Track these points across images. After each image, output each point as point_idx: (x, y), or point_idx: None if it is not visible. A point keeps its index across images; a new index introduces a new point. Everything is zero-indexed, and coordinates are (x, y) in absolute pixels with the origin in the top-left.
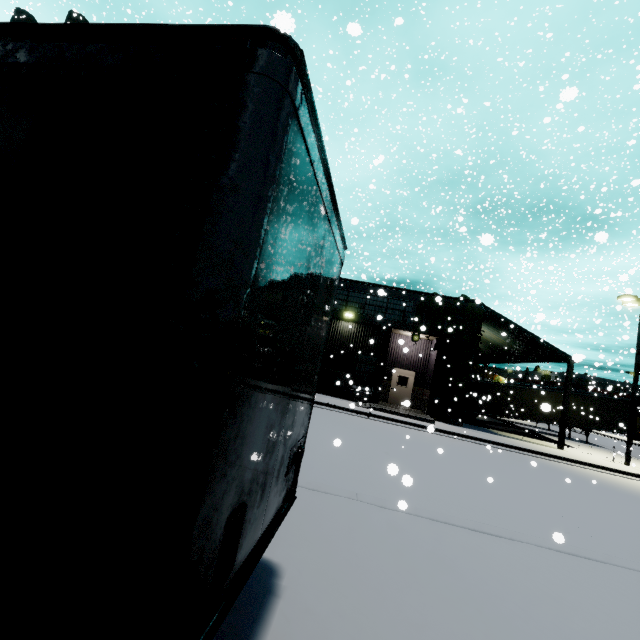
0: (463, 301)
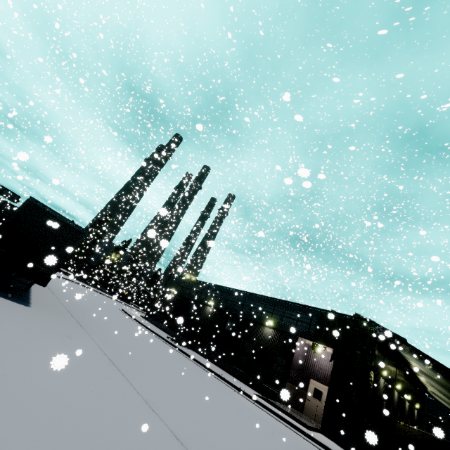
0: (356, 319)
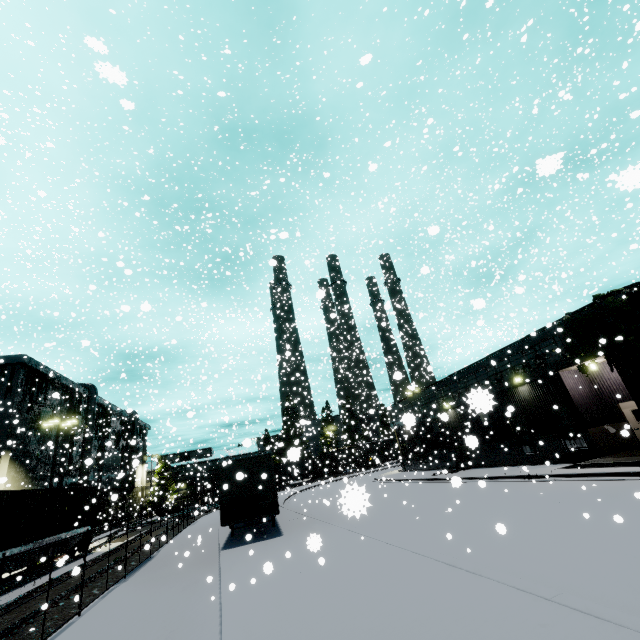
0: (599, 302)
